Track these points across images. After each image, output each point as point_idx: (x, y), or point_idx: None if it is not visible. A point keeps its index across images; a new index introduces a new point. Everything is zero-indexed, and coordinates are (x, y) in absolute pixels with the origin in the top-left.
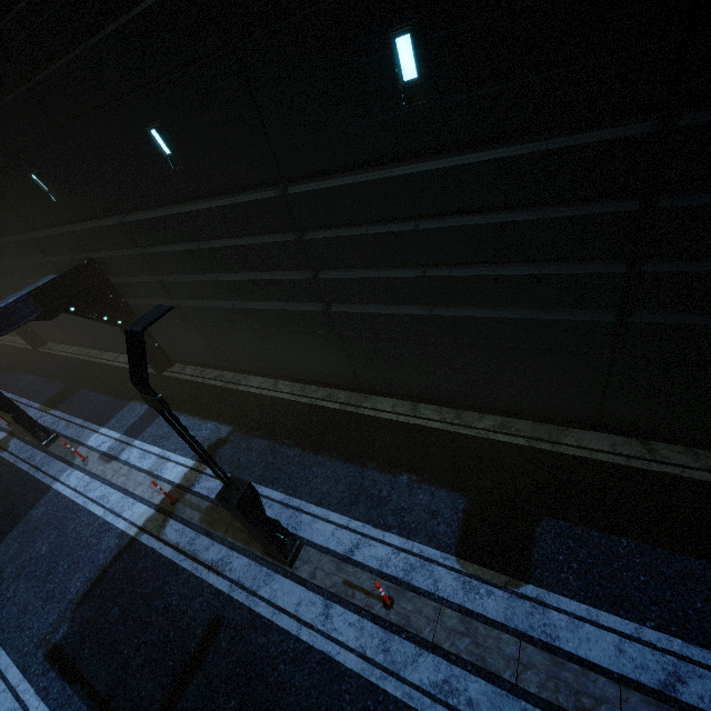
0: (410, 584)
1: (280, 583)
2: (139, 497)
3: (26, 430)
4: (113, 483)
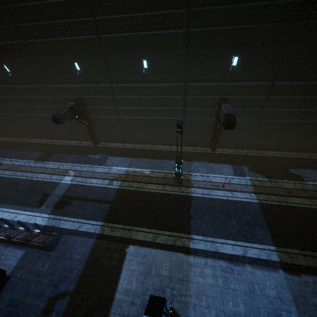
0: (24, 165)
1: None
2: None
3: None
4: None
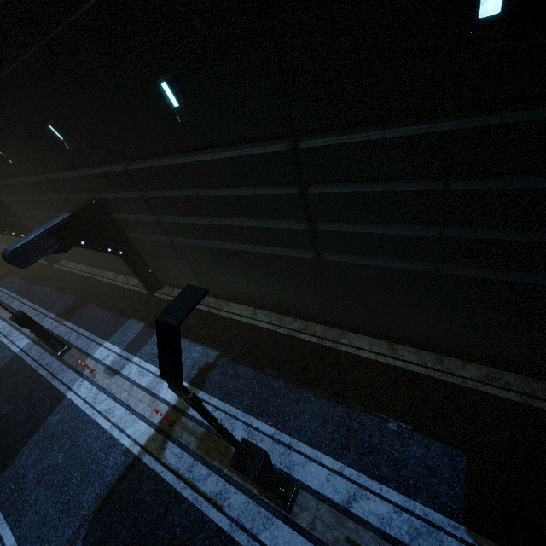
0: None
1: (280, 529)
2: (140, 414)
3: (44, 342)
4: (117, 398)
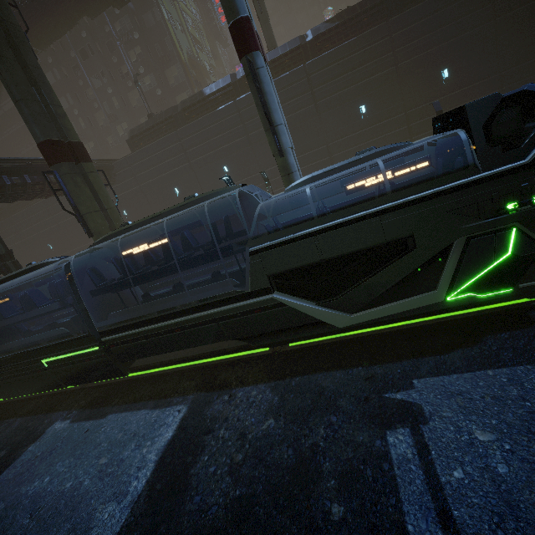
0: None
1: None
2: None
3: None
4: None
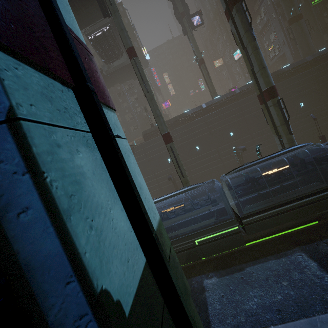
0: None
1: None
2: None
3: None
4: None
